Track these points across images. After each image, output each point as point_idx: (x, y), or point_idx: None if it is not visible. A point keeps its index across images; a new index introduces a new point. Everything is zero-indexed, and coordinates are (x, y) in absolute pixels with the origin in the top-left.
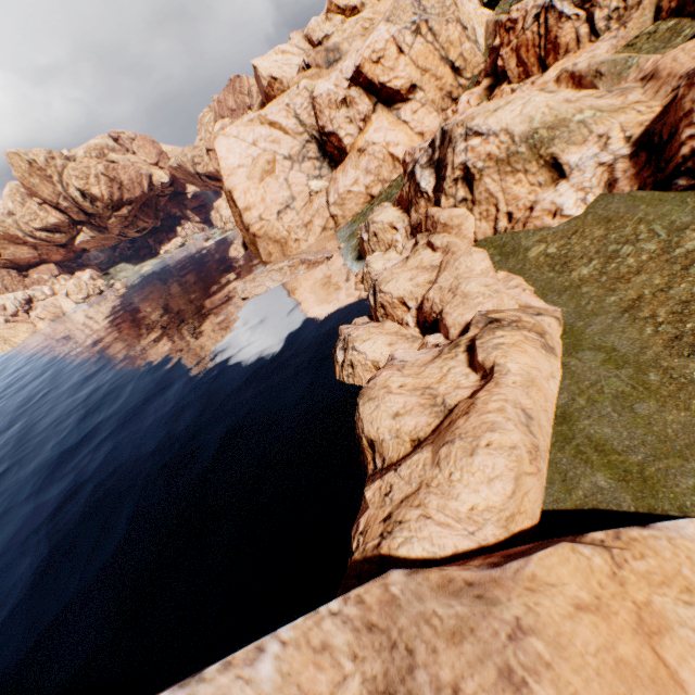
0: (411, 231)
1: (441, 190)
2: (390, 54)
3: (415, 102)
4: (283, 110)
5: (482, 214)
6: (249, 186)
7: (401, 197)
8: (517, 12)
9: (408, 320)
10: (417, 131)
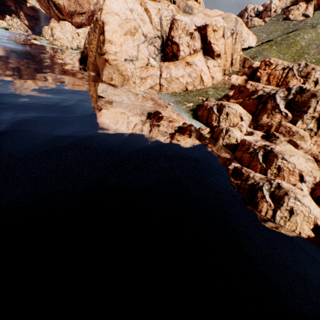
0: (255, 125)
1: (300, 117)
2: (219, 33)
3: (216, 62)
4: (156, 9)
5: (317, 142)
6: (117, 30)
7: (245, 103)
8: (273, 61)
9: (303, 188)
10: (211, 75)
